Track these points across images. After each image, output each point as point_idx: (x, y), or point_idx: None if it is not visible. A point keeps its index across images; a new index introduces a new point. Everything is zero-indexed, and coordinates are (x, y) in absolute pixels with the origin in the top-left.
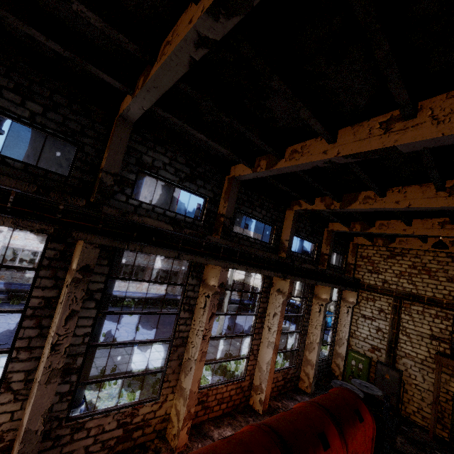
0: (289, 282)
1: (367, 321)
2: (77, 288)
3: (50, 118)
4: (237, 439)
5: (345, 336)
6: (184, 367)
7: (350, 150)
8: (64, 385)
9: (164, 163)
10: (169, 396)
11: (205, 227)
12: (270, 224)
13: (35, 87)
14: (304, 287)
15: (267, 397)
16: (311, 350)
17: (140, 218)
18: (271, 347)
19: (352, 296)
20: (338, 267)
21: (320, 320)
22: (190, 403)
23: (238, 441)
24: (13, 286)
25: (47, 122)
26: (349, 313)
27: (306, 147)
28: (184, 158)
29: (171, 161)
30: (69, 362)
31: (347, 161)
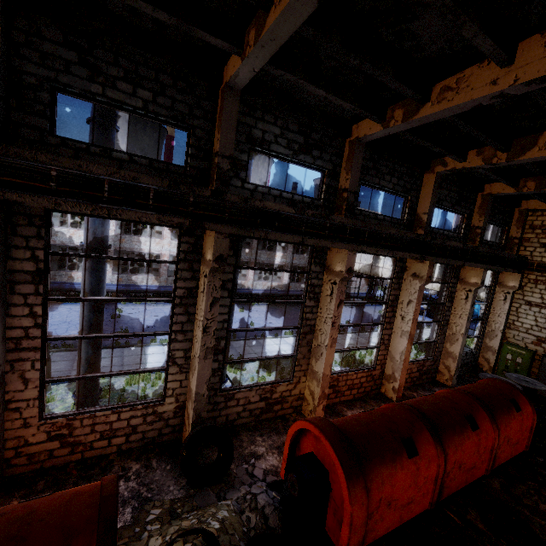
0: (428, 264)
1: (532, 309)
2: (215, 277)
3: (160, 103)
4: (378, 412)
5: (500, 327)
6: (313, 353)
7: (535, 71)
8: (213, 363)
9: (275, 135)
10: (301, 378)
11: (325, 206)
12: (403, 195)
13: (141, 70)
14: (445, 272)
15: (401, 386)
16: (453, 341)
17: (262, 203)
18: (405, 337)
19: (514, 279)
20: (494, 243)
21: (467, 308)
22: (324, 384)
23: (380, 414)
24: (132, 288)
25: (158, 109)
26: (507, 301)
27: (465, 79)
28: (296, 125)
29: (282, 131)
30: (214, 344)
31: (528, 89)
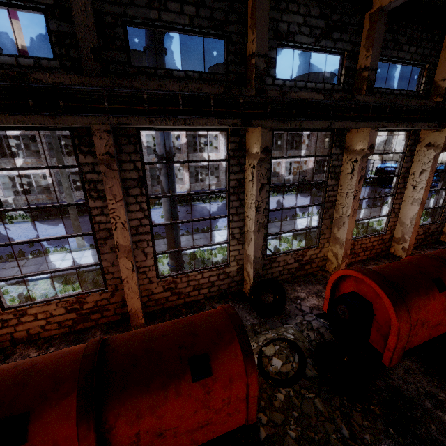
0: None
1: None
2: (261, 167)
3: (202, 16)
4: (405, 262)
5: None
6: (335, 224)
7: None
8: None
9: (298, 25)
10: (325, 244)
11: (344, 90)
12: (420, 64)
13: None
14: None
15: (411, 246)
16: None
17: (296, 94)
18: (416, 204)
19: None
20: None
21: None
22: (346, 247)
23: (407, 262)
24: None
25: (201, 22)
26: None
27: None
28: (317, 9)
29: (304, 19)
30: None
31: None
